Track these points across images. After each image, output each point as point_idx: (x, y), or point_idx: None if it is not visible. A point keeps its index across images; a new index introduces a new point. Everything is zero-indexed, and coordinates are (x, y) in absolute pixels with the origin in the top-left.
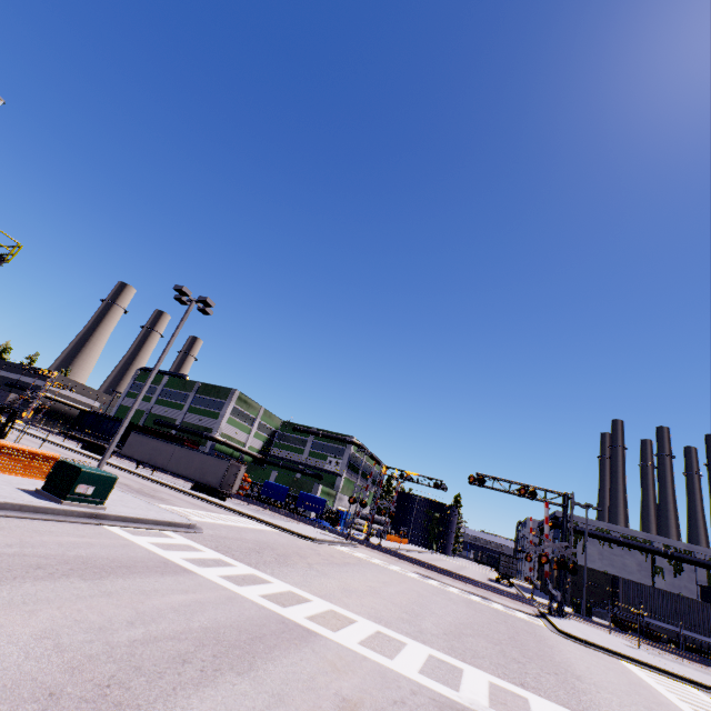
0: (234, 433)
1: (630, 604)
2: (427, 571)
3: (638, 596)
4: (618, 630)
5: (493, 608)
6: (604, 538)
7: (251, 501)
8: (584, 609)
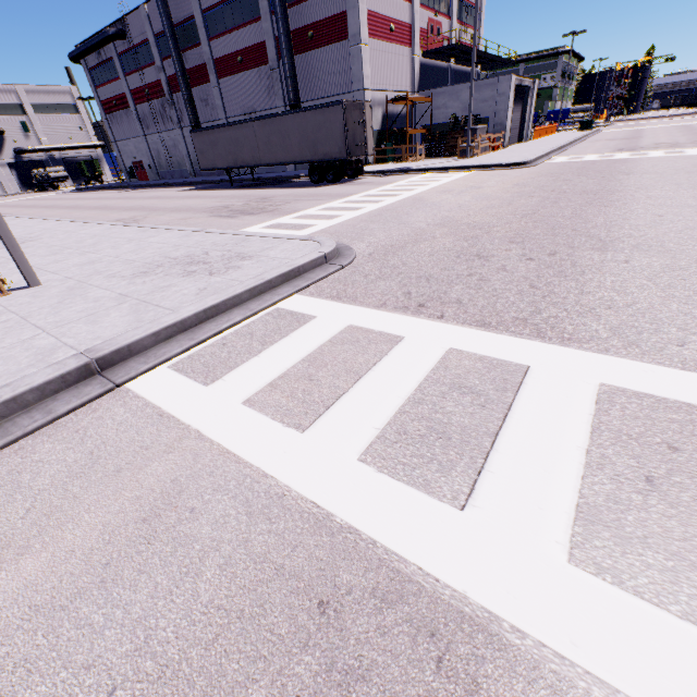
0: None
1: None
2: (663, 119)
3: None
4: None
5: None
6: None
7: None
8: None
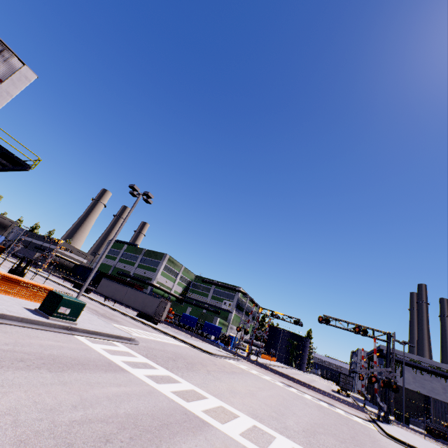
0: (165, 282)
1: (439, 418)
2: (289, 381)
3: (445, 412)
4: (430, 437)
5: (337, 412)
6: (417, 367)
7: (173, 326)
8: (404, 418)
